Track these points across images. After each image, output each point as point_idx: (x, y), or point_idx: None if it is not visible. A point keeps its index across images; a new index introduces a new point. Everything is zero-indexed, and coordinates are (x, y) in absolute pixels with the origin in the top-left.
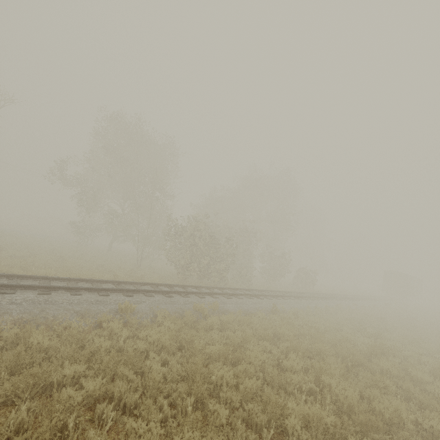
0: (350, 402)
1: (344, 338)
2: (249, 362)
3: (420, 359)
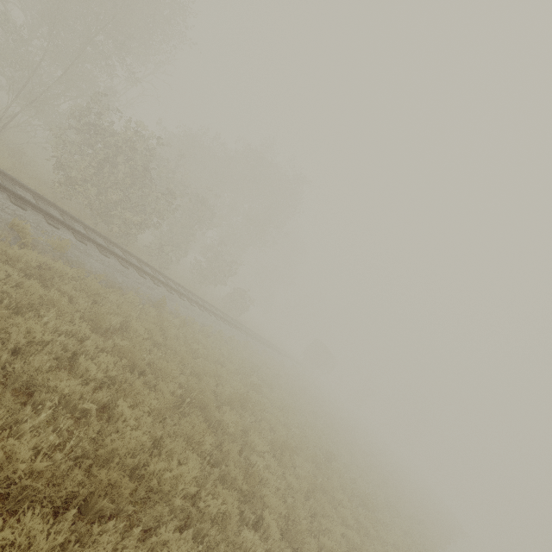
0: (118, 448)
1: (213, 372)
2: (8, 332)
3: (275, 426)
